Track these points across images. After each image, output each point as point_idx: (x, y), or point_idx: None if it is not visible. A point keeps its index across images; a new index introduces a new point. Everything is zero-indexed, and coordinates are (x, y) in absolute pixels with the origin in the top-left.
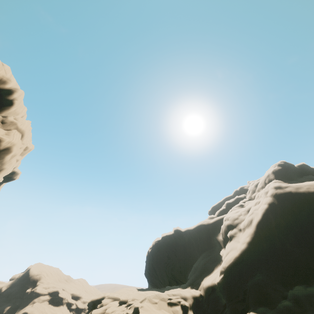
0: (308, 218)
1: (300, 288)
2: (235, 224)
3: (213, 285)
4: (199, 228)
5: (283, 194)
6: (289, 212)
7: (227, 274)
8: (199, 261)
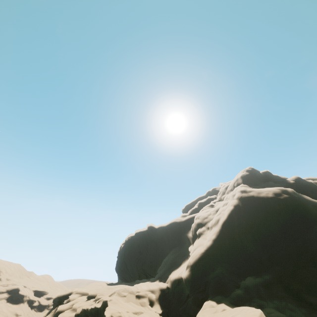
0: (264, 219)
1: (251, 278)
2: (204, 223)
3: (179, 278)
4: (172, 226)
5: (247, 197)
6: (250, 213)
7: (192, 268)
8: (169, 256)
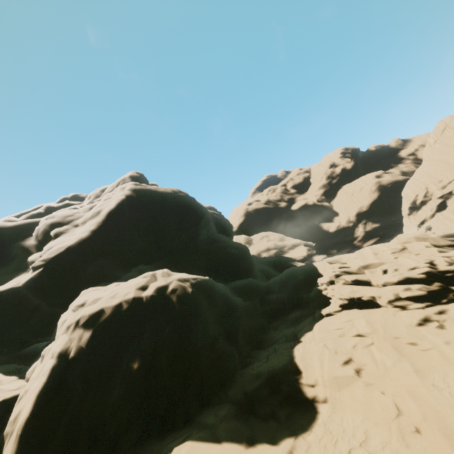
0: (161, 211)
1: (143, 265)
2: (68, 221)
3: (12, 292)
4: None
5: (144, 190)
6: (146, 205)
7: (50, 267)
8: None
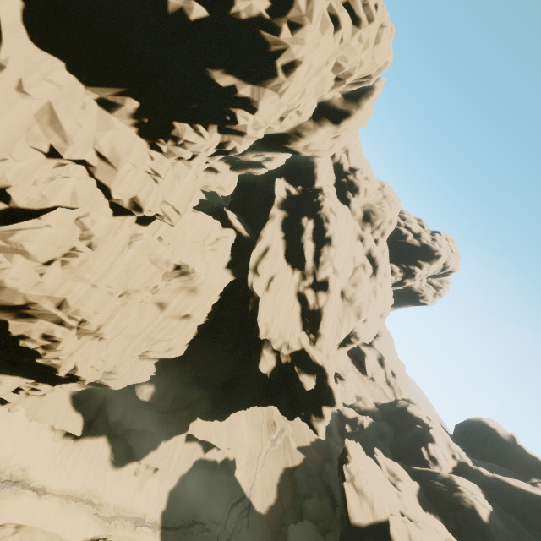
0: None
1: (520, 523)
2: None
3: (482, 473)
4: (534, 460)
5: None
6: None
7: (494, 478)
8: (500, 467)
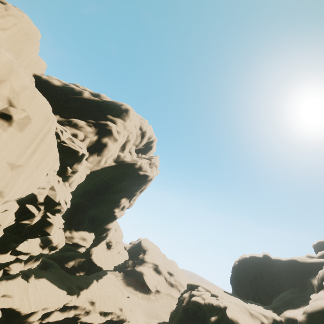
0: None
1: None
2: None
3: (294, 319)
4: (292, 263)
5: None
6: None
7: (309, 316)
8: (287, 293)
